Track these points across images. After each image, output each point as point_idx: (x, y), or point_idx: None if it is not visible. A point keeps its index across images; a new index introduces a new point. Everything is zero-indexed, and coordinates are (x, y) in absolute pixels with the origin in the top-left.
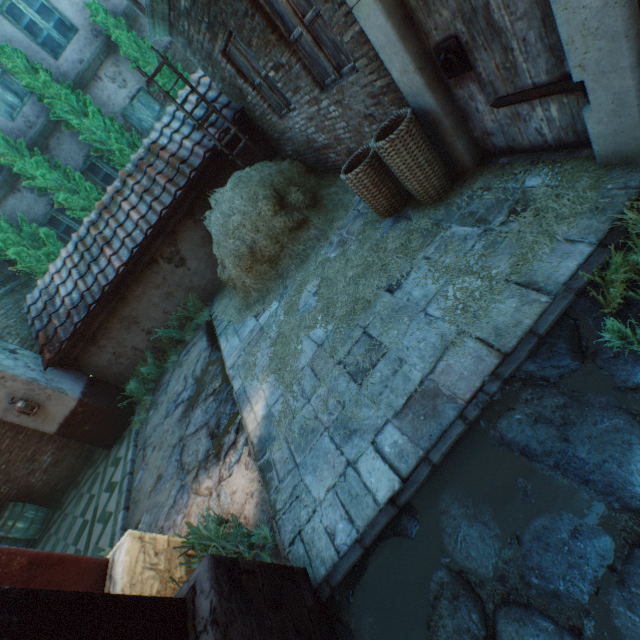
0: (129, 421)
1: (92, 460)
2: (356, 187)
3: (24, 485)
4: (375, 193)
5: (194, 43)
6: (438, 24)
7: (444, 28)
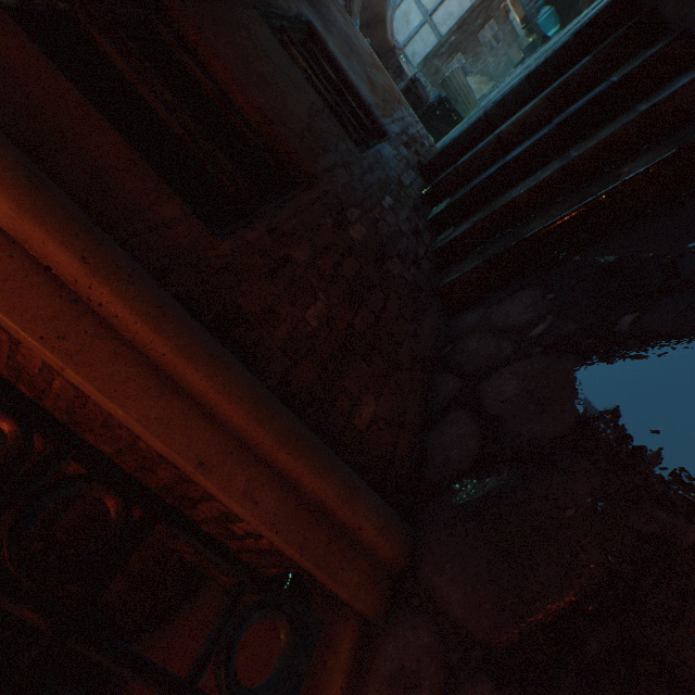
0: None
1: None
2: (515, 52)
3: None
4: (518, 54)
5: (431, 69)
6: None
7: None
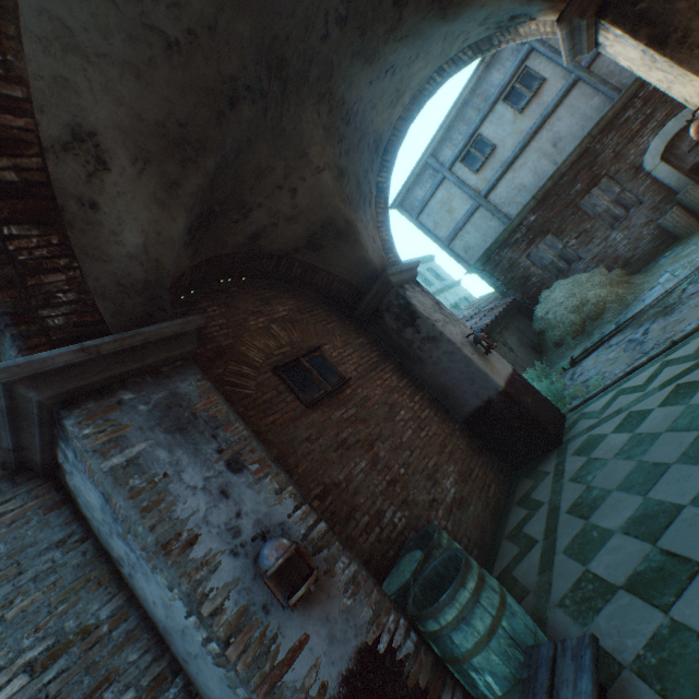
0: (561, 416)
1: (516, 499)
2: (676, 216)
3: (422, 527)
4: (687, 217)
5: (501, 263)
6: (687, 163)
7: (690, 163)
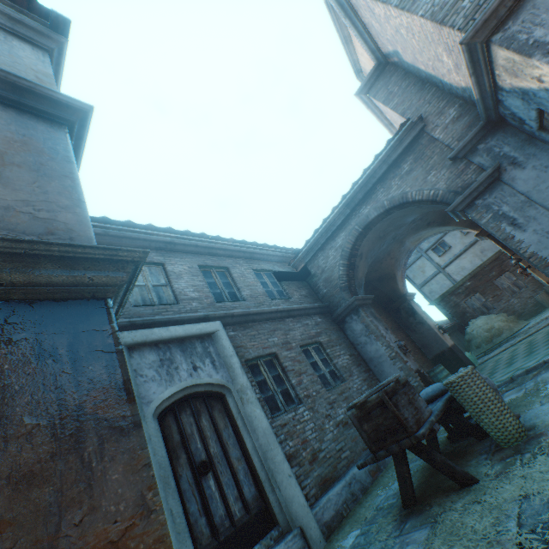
0: (474, 366)
1: None
2: (542, 296)
3: None
4: (548, 298)
5: (449, 302)
6: None
7: None
